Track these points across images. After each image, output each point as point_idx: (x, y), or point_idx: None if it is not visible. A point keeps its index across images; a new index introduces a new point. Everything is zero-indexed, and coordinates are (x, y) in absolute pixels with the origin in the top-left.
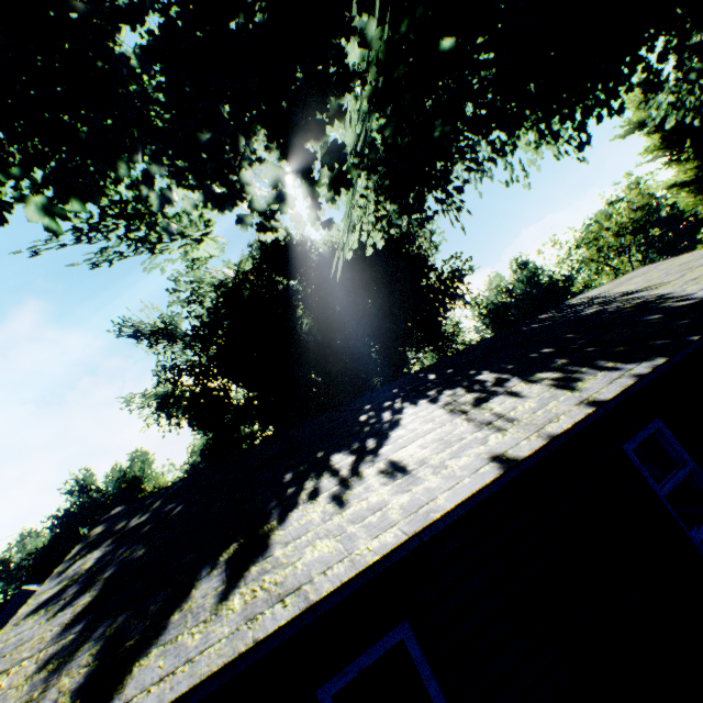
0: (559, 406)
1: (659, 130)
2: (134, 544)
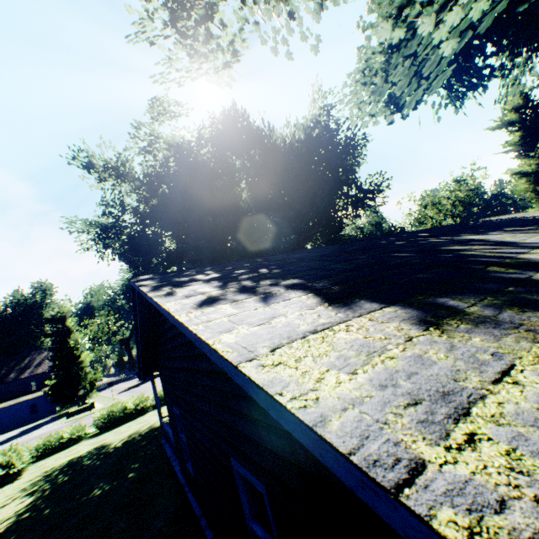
0: None
1: (521, 130)
2: (258, 280)
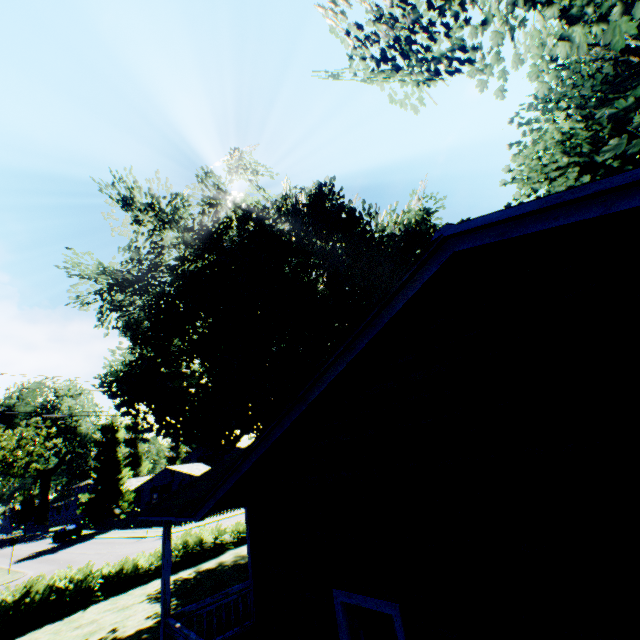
0: None
1: None
2: None
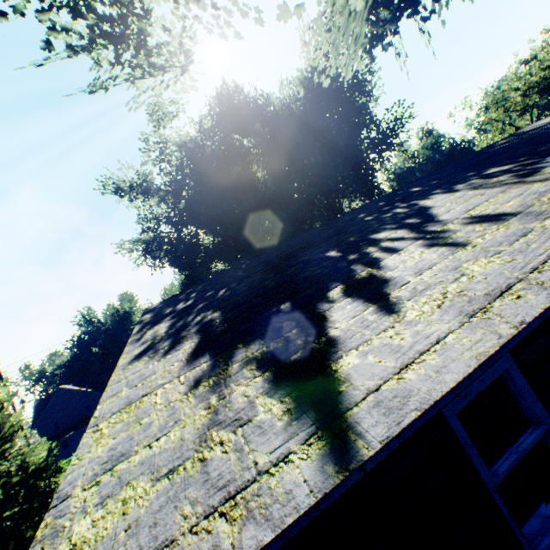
0: None
1: None
2: (200, 313)
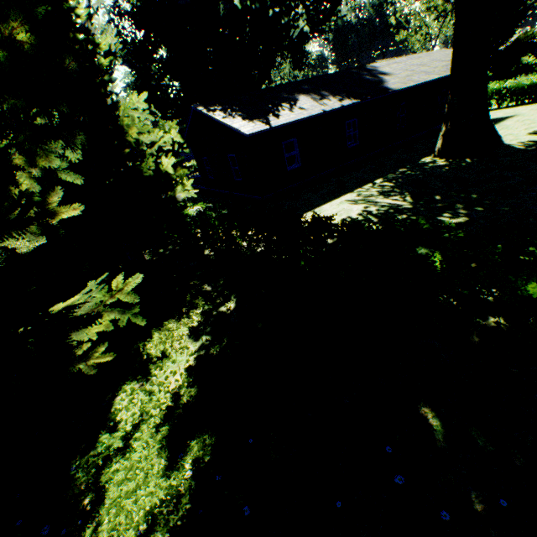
0: (336, 105)
1: None
2: (233, 113)
